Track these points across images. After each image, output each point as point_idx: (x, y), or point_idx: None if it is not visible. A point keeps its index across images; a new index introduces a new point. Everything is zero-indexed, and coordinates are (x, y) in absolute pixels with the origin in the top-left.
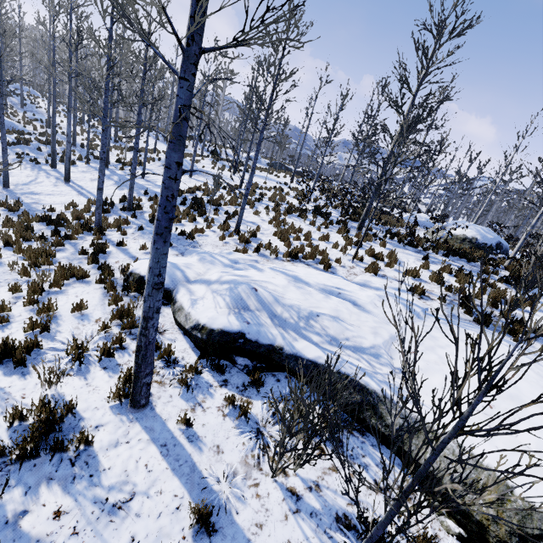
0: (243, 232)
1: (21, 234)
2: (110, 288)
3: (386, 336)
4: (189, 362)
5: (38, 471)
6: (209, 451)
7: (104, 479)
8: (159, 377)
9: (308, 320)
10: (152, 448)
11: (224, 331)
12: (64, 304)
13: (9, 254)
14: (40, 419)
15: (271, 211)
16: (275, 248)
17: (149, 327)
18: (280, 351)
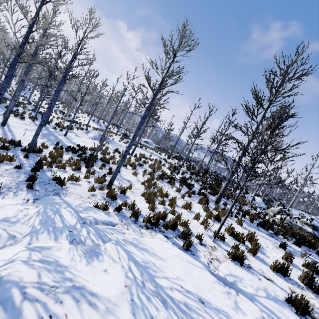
0: (115, 187)
1: None
2: None
3: None
4: None
5: None
6: None
7: None
8: None
9: None
10: None
11: None
12: None
13: None
14: None
15: (148, 174)
16: (136, 210)
17: None
18: None
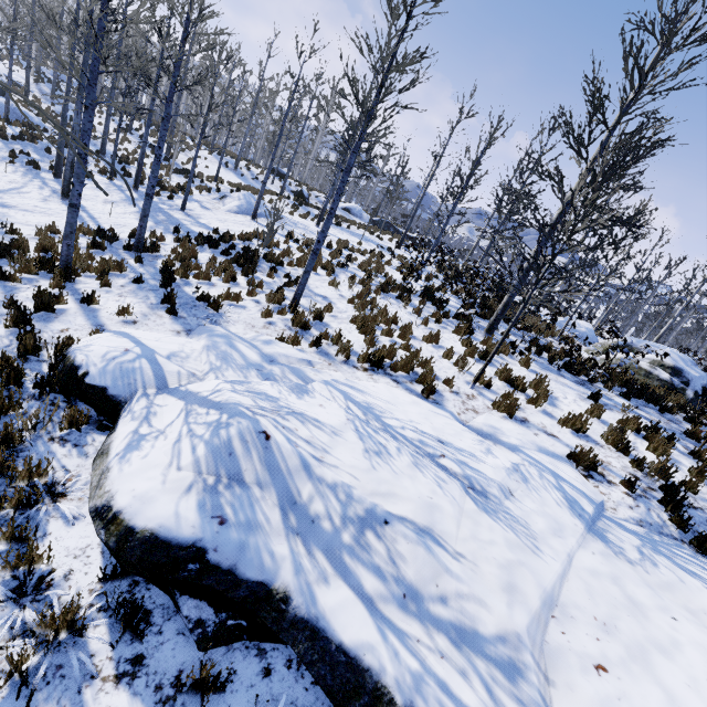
0: (303, 309)
1: None
2: (12, 378)
3: (535, 599)
4: (76, 589)
5: None
6: None
7: None
8: None
9: (362, 529)
10: None
11: (157, 537)
12: None
13: None
14: None
15: (358, 284)
16: (346, 344)
17: None
18: (281, 605)
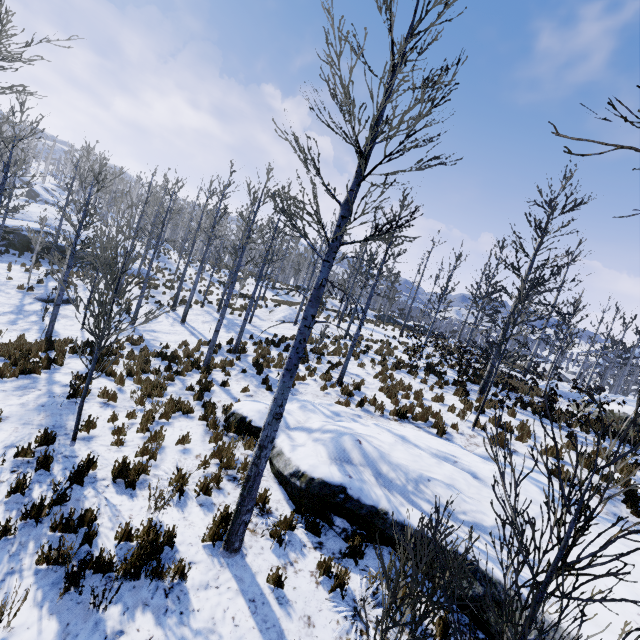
0: (345, 383)
1: (141, 366)
2: (212, 425)
3: None
4: (283, 515)
5: (136, 593)
6: (299, 620)
7: (193, 621)
8: (252, 525)
9: (417, 483)
10: (240, 600)
11: (324, 481)
12: (169, 435)
13: (130, 384)
14: (147, 538)
15: (378, 365)
16: (381, 403)
17: (262, 456)
18: (384, 516)
